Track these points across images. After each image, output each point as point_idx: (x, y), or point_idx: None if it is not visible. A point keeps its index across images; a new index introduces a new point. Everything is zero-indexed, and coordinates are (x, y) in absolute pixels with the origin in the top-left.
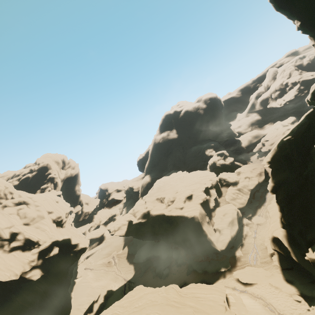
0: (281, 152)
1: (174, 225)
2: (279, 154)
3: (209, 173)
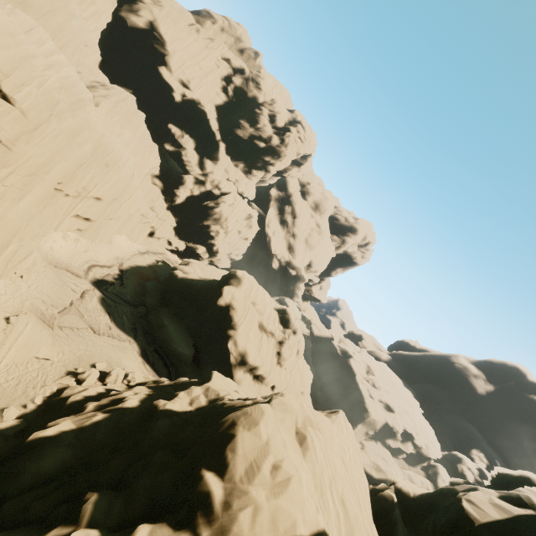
0: (512, 478)
1: (347, 390)
2: (508, 477)
3: (436, 447)
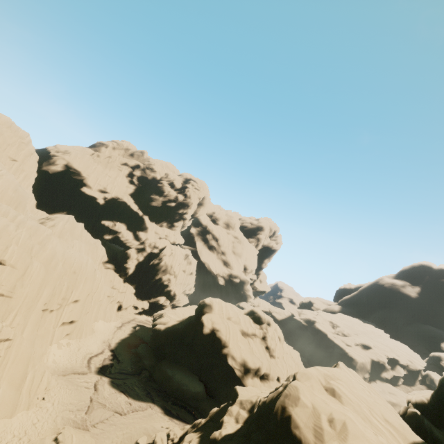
0: None
1: (328, 350)
2: None
3: (417, 358)
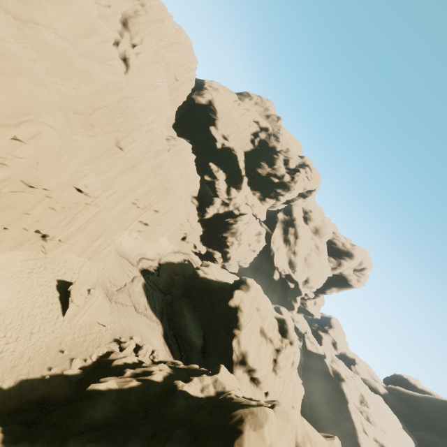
0: None
1: (338, 416)
2: None
3: None
